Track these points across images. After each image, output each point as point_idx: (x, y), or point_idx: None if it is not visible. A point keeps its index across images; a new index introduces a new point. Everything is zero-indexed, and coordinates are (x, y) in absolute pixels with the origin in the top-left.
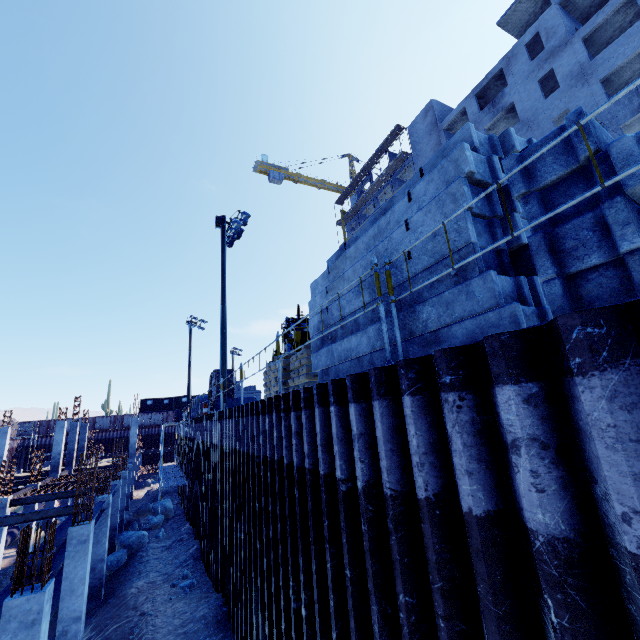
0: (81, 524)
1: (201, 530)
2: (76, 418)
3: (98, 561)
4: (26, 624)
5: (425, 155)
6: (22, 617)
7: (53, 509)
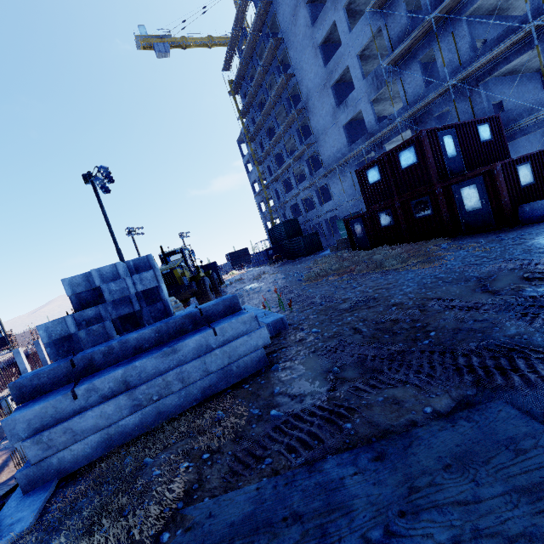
0: None
1: None
2: None
3: None
4: None
5: (284, 1)
6: None
7: None
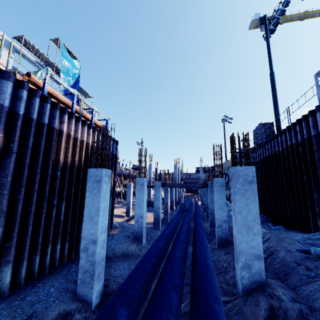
0: (219, 177)
1: (269, 207)
2: (178, 166)
3: (213, 210)
4: (247, 181)
5: None
6: (244, 177)
7: (191, 184)
